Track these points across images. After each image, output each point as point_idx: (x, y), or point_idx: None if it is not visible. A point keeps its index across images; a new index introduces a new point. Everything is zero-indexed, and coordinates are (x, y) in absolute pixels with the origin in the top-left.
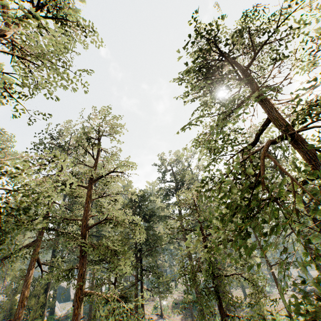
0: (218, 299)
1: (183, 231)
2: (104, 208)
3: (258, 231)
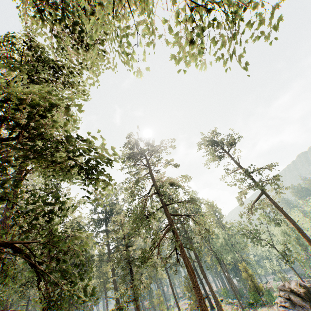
0: (131, 271)
1: (115, 240)
2: (68, 229)
3: (139, 220)
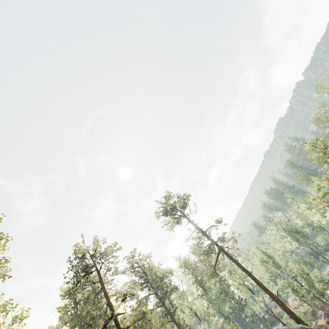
0: None
1: None
2: None
3: None
